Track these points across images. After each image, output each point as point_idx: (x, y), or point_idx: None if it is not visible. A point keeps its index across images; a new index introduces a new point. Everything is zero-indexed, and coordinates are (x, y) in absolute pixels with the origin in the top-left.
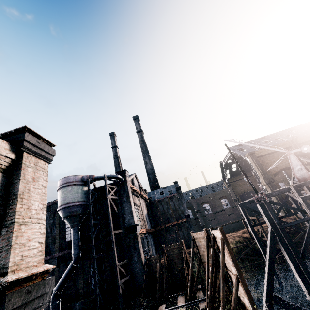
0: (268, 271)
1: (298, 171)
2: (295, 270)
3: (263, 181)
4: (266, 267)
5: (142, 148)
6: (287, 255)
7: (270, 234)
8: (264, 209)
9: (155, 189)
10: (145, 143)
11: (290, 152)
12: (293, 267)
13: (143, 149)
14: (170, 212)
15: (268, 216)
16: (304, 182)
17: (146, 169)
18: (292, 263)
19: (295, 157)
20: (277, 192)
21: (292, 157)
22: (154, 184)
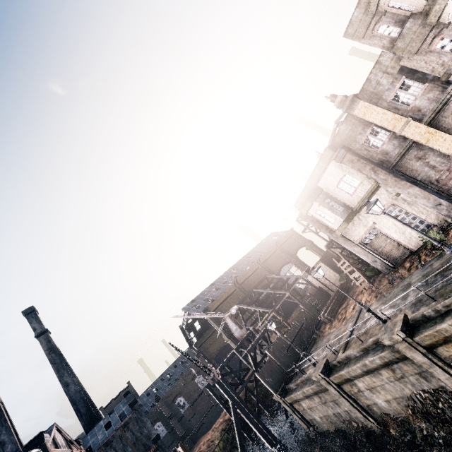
0: (240, 450)
1: (236, 331)
2: (257, 431)
3: (225, 337)
4: (238, 446)
5: (53, 361)
6: (248, 421)
7: (232, 409)
8: (221, 385)
9: (93, 425)
10: (58, 350)
11: (225, 316)
12: (255, 429)
13: (55, 362)
14: (130, 450)
15: (226, 391)
16: (241, 341)
17: (69, 396)
18: (253, 426)
19: (230, 320)
20: (227, 361)
21: (228, 320)
22: (89, 416)
